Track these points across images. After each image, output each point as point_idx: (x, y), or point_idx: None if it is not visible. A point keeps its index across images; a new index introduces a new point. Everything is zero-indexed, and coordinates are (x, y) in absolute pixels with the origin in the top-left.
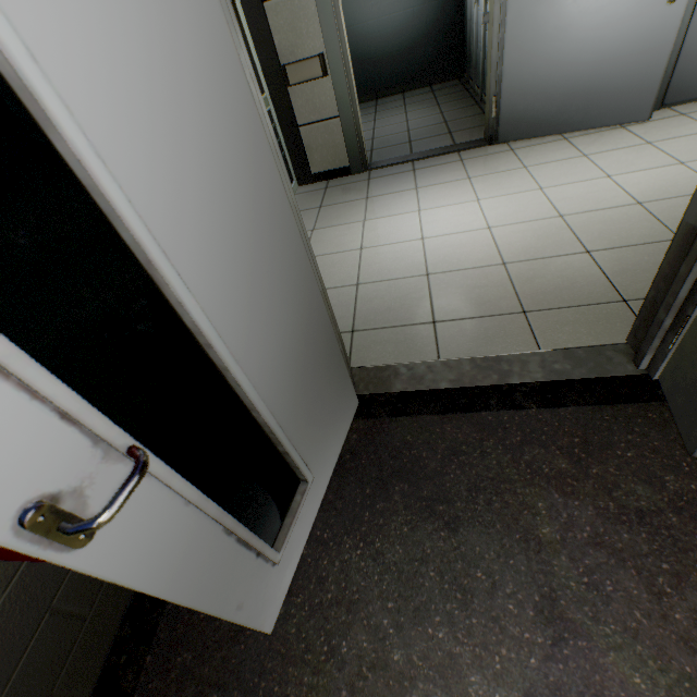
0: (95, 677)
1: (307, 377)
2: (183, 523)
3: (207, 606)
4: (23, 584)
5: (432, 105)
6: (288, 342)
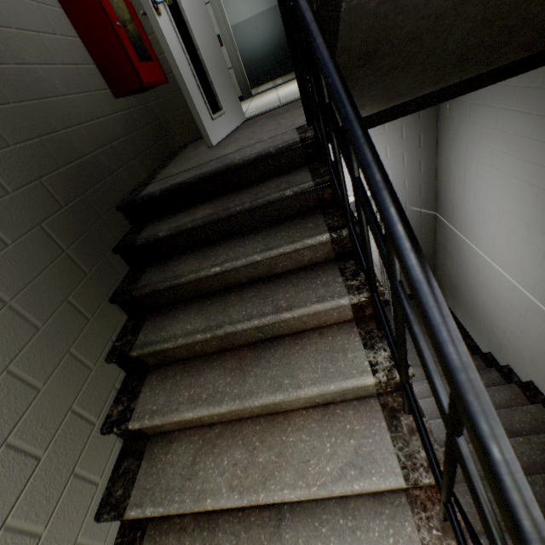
0: (147, 174)
1: (217, 69)
2: (180, 51)
3: (189, 89)
4: (124, 117)
5: (288, 76)
6: (208, 44)
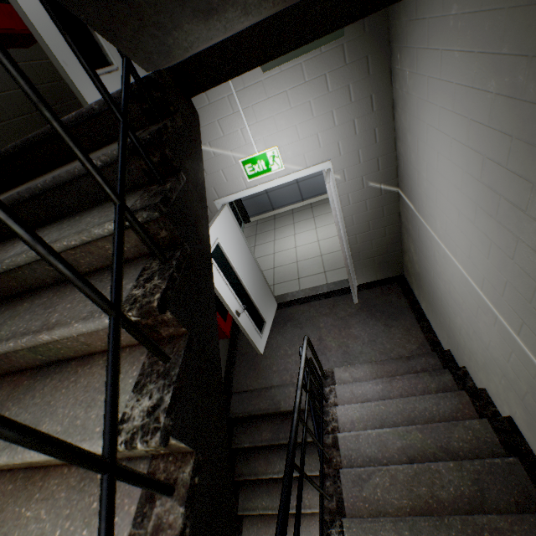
0: None
1: None
2: None
3: (42, 35)
4: None
5: None
6: None
